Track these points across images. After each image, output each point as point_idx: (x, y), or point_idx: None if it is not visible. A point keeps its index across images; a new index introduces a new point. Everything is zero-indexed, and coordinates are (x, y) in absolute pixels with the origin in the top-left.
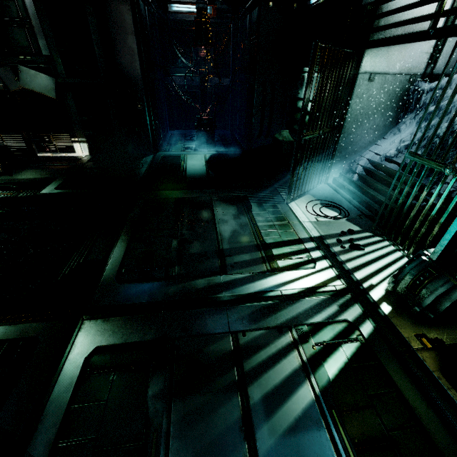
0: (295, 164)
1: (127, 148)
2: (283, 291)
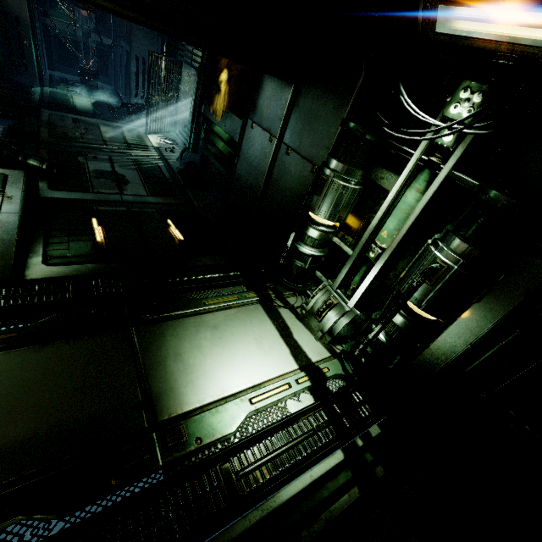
0: (148, 111)
1: (11, 75)
2: (133, 154)
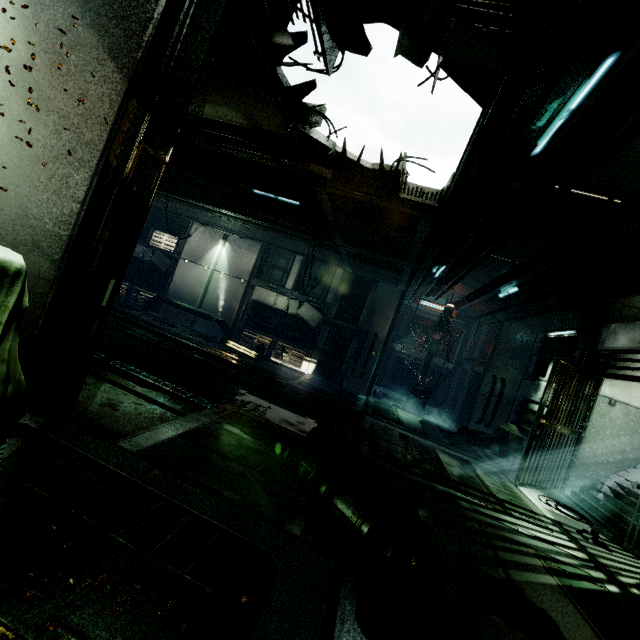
0: (530, 445)
1: (344, 381)
2: (519, 528)
